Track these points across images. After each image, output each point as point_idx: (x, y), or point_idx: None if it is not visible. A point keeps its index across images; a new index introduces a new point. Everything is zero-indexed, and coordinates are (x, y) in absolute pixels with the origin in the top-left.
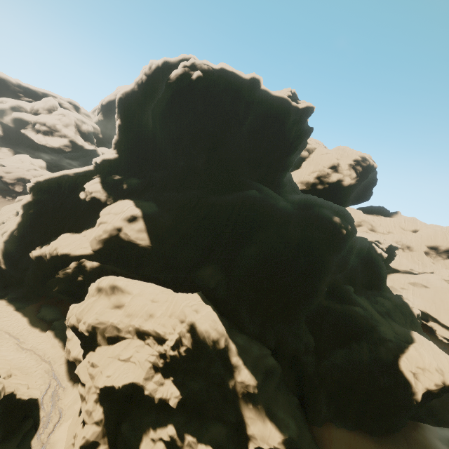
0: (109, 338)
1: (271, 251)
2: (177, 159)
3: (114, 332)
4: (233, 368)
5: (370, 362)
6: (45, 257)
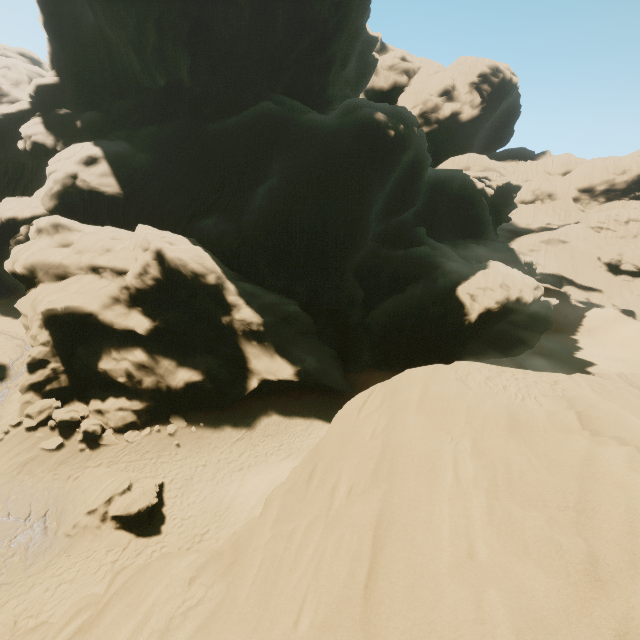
0: (55, 275)
1: (288, 176)
2: (152, 74)
3: (60, 268)
4: (230, 307)
5: (422, 296)
6: None
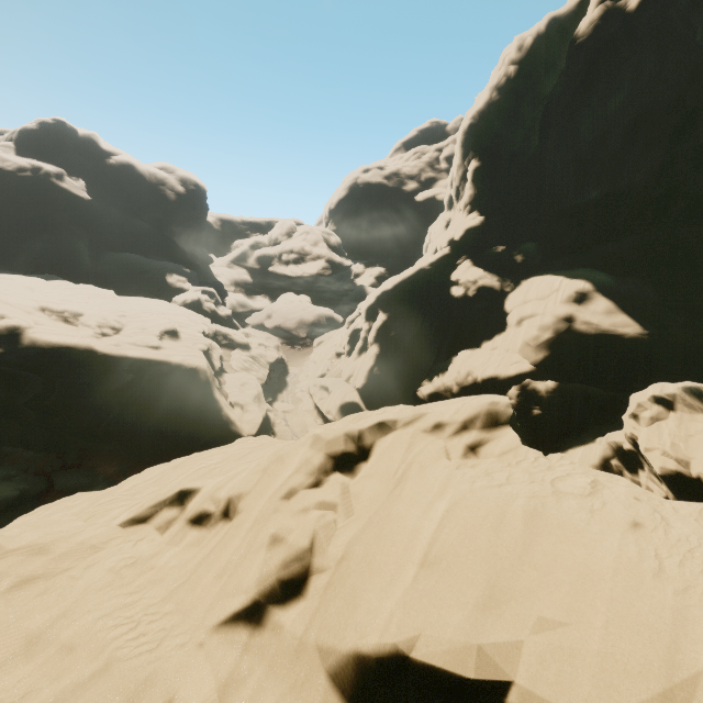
0: None
1: None
2: (586, 189)
3: None
4: None
5: None
6: (445, 393)
